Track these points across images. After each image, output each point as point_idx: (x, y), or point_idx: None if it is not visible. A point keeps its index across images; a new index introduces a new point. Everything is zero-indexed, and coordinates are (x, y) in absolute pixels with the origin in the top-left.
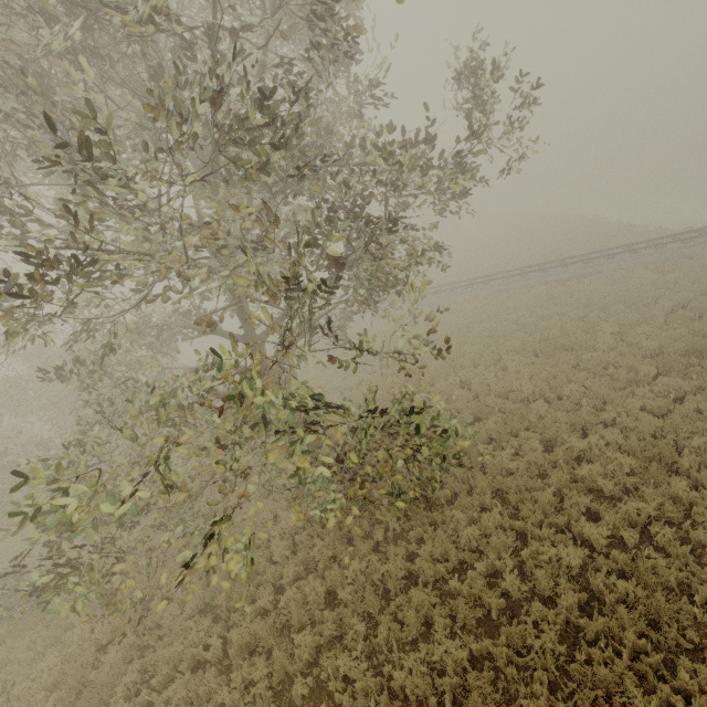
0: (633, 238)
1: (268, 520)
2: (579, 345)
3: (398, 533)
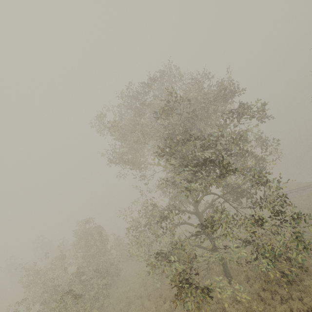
0: (298, 186)
1: (214, 303)
2: (309, 220)
3: (285, 299)
